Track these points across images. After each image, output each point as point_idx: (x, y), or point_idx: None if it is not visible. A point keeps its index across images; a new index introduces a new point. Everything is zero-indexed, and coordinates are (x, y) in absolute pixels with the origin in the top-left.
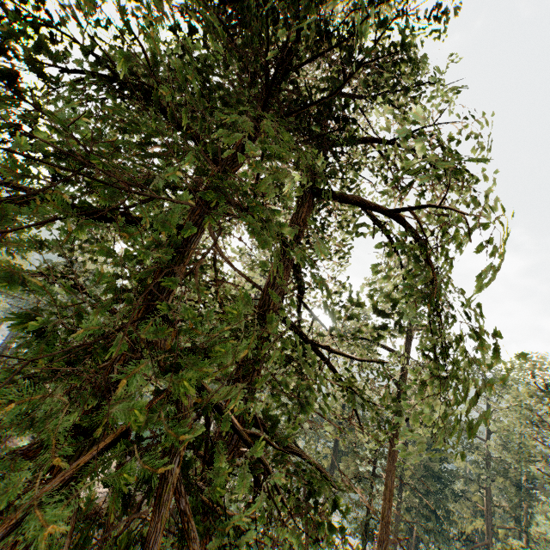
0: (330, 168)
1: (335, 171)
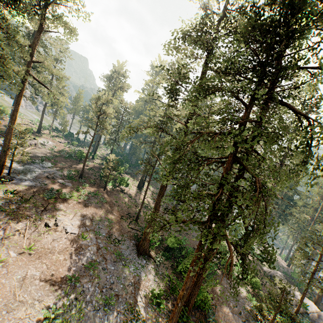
0: (281, 95)
1: (283, 97)
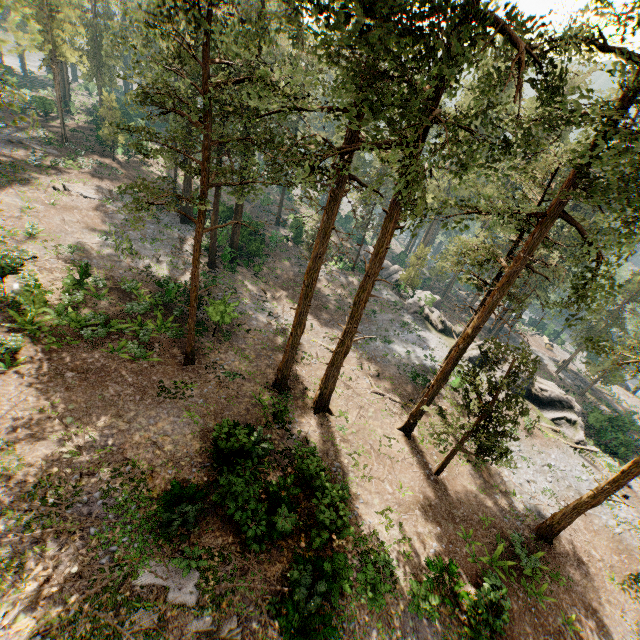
0: None
1: None
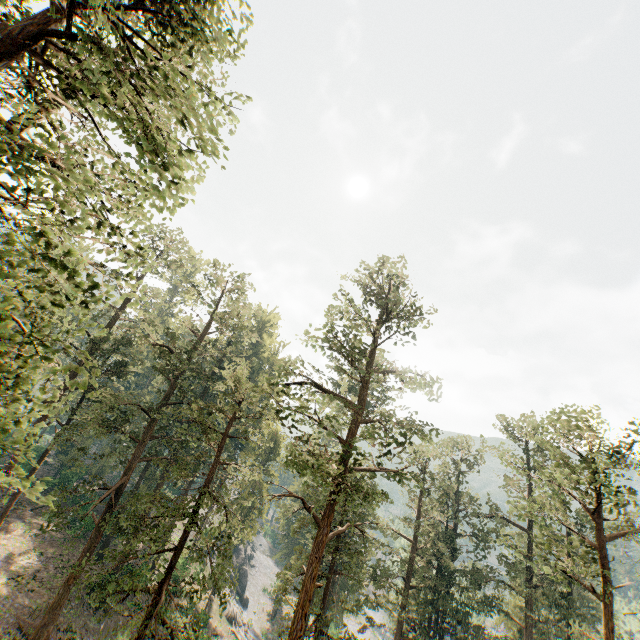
0: None
1: None
